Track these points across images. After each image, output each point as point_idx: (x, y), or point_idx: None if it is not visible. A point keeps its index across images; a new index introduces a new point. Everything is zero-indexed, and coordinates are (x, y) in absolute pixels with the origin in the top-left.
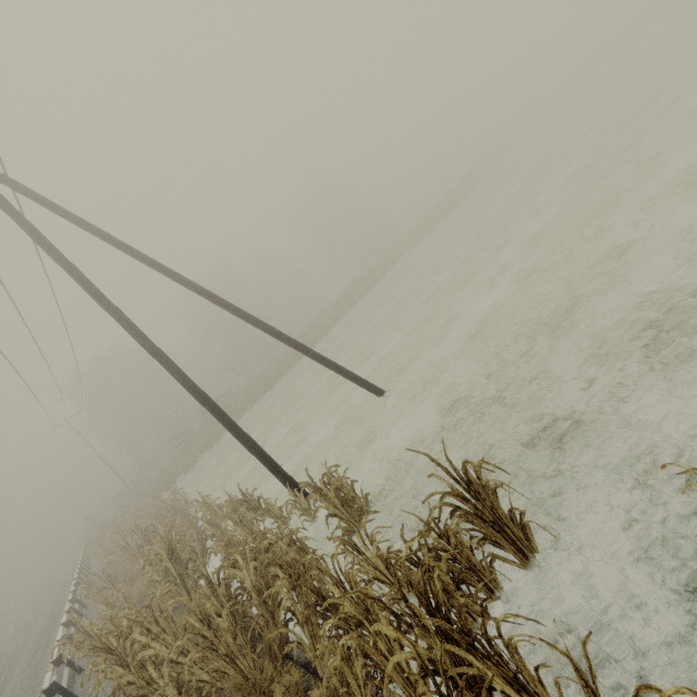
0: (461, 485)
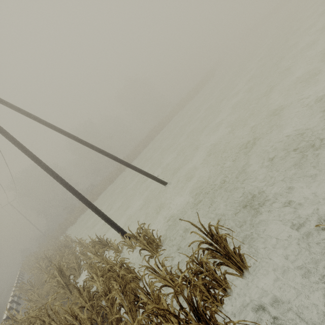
0: (208, 236)
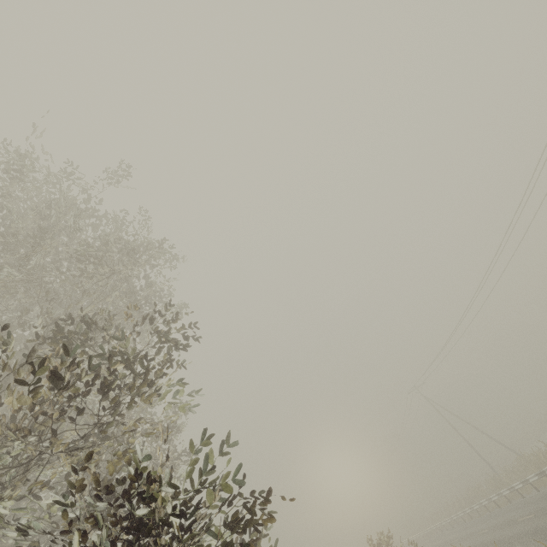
0: None
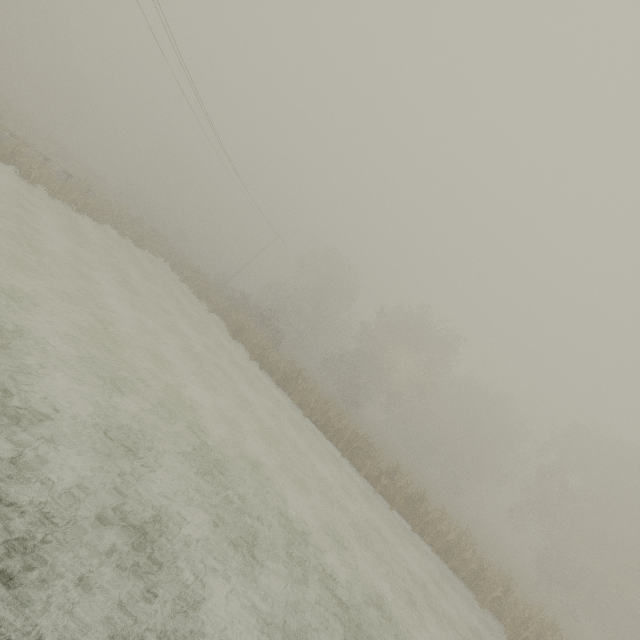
0: None
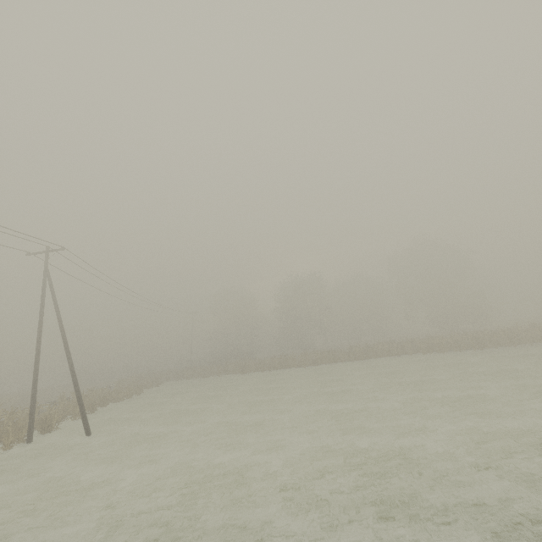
0: None
